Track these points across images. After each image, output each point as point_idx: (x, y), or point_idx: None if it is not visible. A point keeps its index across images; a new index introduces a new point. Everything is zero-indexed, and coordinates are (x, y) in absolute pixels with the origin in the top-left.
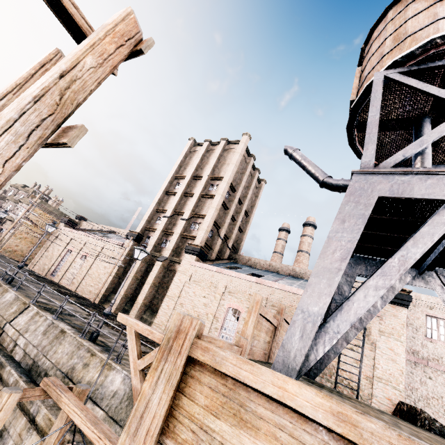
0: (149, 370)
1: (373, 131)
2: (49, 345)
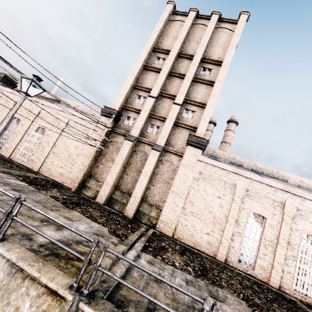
0: None
1: None
2: None
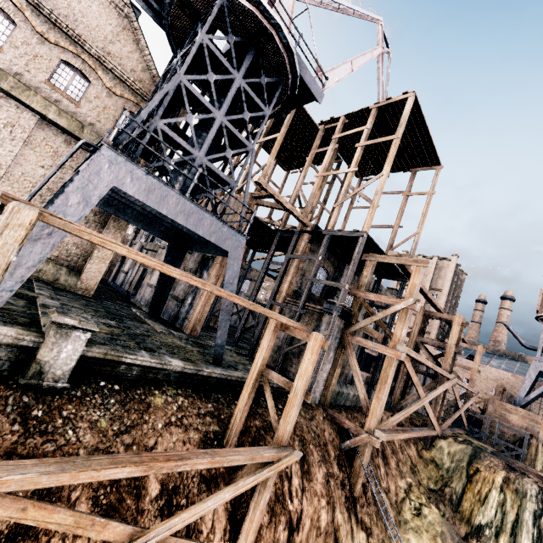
0: (487, 404)
1: (541, 344)
2: None
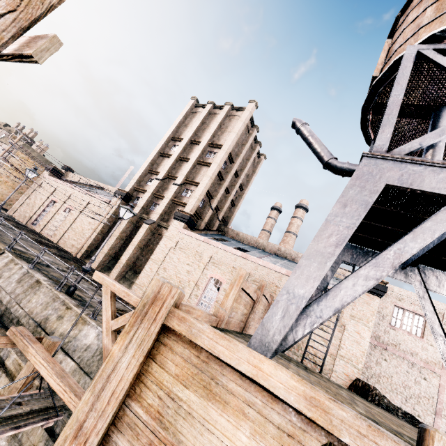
0: (121, 334)
1: (393, 113)
2: (22, 294)
